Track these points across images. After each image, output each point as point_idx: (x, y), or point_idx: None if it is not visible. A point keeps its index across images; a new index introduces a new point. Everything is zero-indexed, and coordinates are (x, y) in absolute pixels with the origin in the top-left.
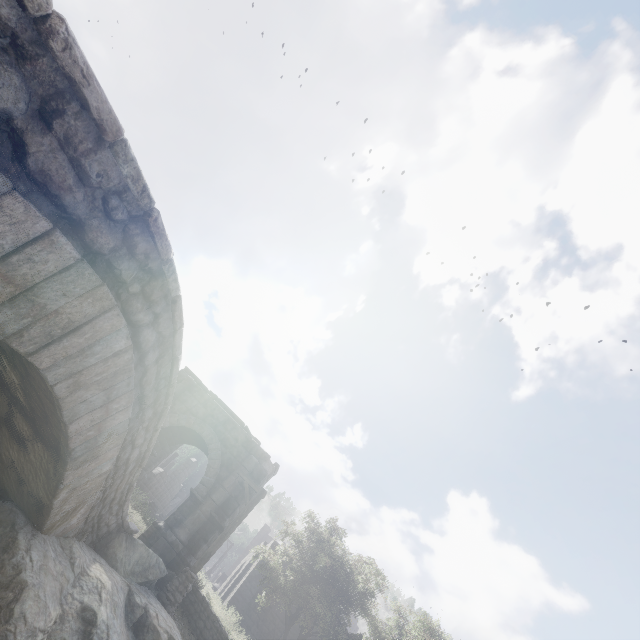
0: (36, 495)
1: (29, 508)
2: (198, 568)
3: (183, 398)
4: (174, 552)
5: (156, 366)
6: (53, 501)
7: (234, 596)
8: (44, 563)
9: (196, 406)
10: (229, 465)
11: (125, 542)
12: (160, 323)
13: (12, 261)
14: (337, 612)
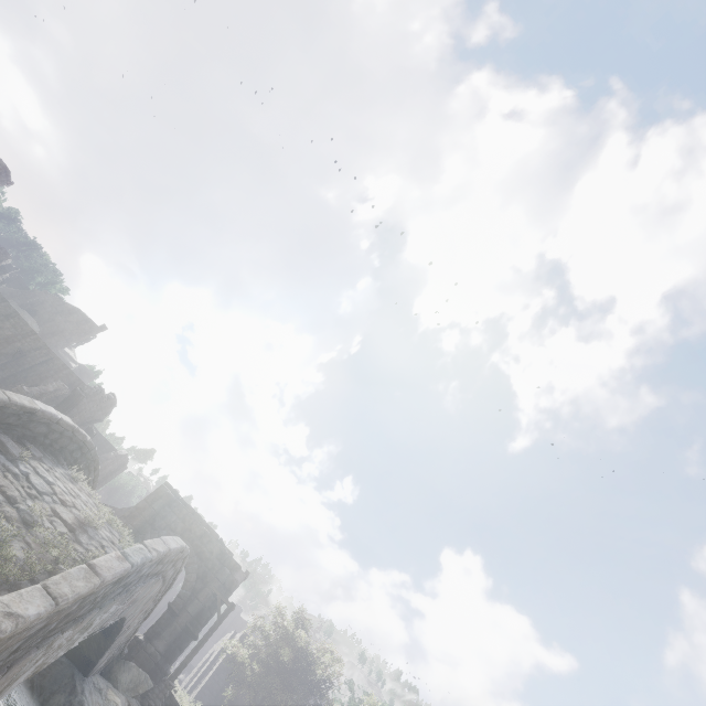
0: (87, 655)
1: (80, 662)
2: (175, 677)
3: (163, 514)
4: (153, 662)
5: (170, 578)
6: (100, 659)
7: (201, 690)
8: (91, 697)
9: (175, 521)
10: (204, 577)
11: (123, 666)
12: (177, 566)
13: (134, 598)
14: (298, 700)
